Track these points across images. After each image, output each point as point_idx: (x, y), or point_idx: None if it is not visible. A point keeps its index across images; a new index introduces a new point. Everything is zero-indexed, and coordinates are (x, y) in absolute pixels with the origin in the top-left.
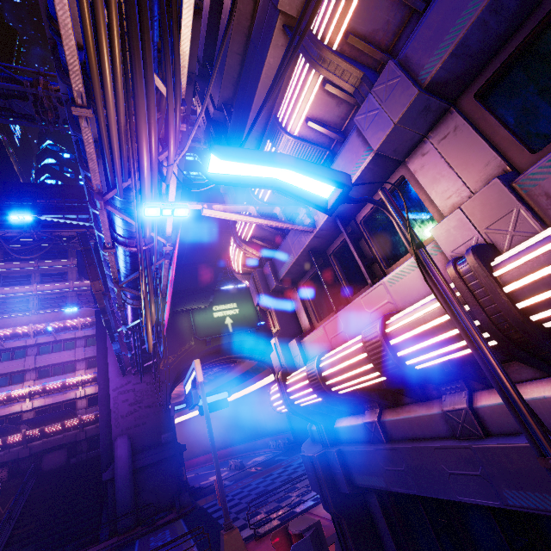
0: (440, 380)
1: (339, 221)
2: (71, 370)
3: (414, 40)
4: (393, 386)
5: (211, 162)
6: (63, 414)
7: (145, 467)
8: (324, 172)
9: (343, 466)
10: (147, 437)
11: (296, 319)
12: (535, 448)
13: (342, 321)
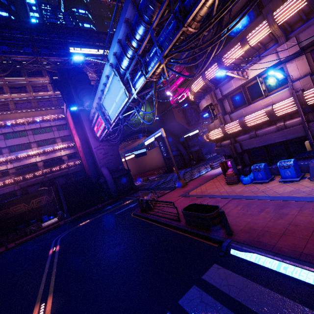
0: (279, 119)
1: (258, 78)
2: (54, 143)
3: (302, 33)
4: (264, 123)
5: (270, 72)
6: (59, 162)
7: (116, 178)
8: (284, 74)
9: (240, 146)
10: (113, 167)
11: (224, 109)
12: (302, 121)
13: (251, 108)
